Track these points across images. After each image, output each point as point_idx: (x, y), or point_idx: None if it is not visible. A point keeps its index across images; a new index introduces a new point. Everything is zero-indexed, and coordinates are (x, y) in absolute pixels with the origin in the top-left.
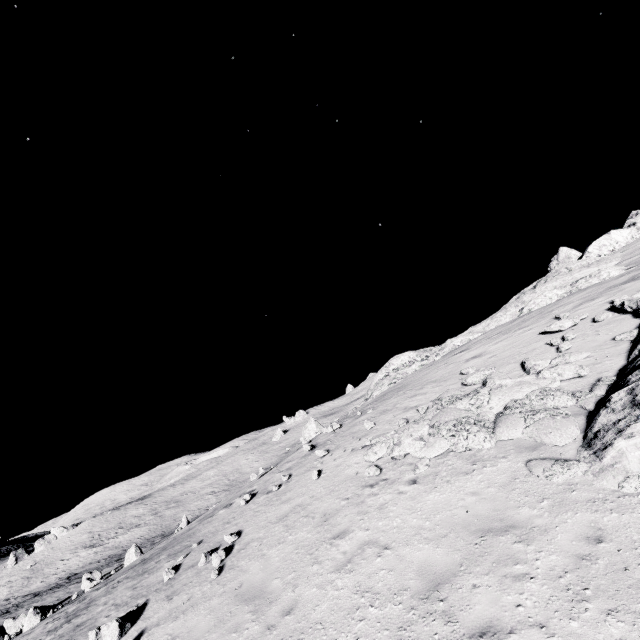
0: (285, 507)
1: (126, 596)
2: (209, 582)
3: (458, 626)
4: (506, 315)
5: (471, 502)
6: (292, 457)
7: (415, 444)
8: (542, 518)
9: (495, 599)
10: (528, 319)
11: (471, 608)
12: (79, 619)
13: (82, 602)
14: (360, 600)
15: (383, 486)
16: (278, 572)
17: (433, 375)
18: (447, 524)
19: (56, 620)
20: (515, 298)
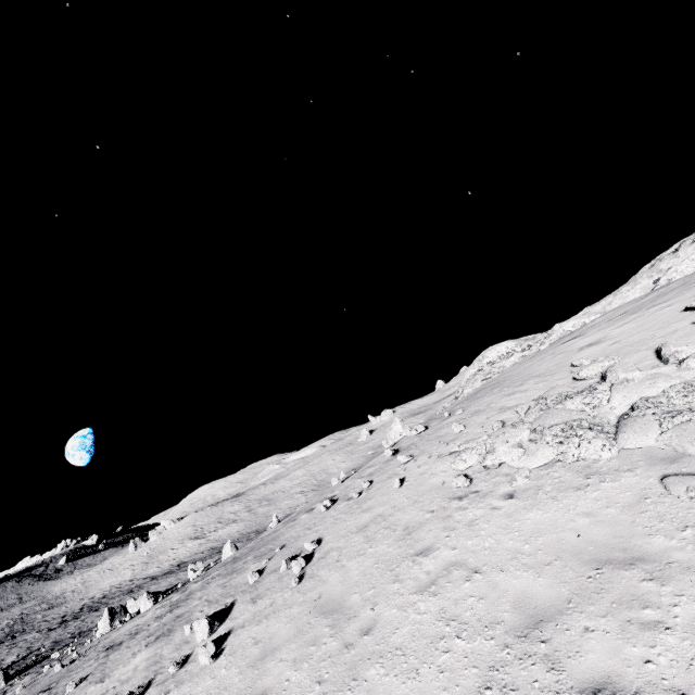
0: (365, 516)
1: (217, 594)
2: (290, 589)
3: (564, 676)
4: (635, 289)
5: (583, 525)
6: (374, 462)
7: (512, 452)
8: (684, 552)
9: (615, 649)
10: (666, 292)
11: (582, 656)
12: (179, 610)
13: (183, 593)
14: (445, 629)
15: (473, 499)
16: (357, 587)
17: (536, 368)
18: (552, 550)
19: (163, 607)
20: (648, 267)
